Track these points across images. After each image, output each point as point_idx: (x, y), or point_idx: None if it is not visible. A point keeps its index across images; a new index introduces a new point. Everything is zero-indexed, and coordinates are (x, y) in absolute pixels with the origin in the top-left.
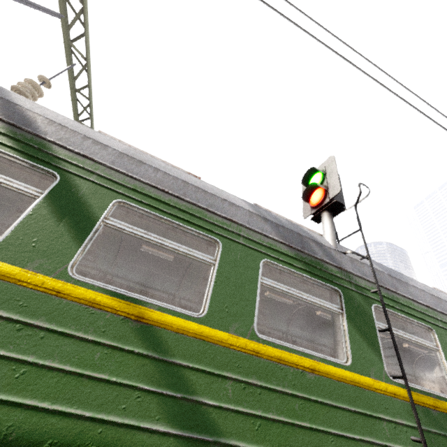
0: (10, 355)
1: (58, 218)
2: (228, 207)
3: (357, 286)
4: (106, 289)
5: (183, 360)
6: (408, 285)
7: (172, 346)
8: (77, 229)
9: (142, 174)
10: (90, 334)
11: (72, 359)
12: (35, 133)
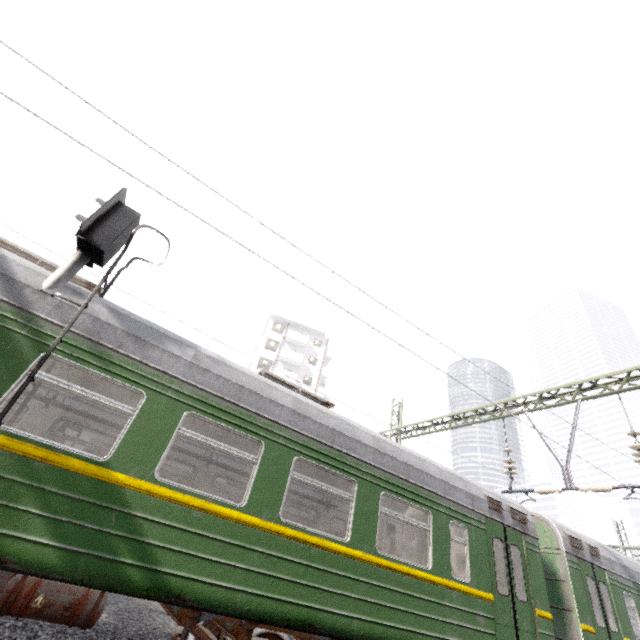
0: None
1: None
2: None
3: (38, 331)
4: None
5: None
6: (155, 347)
7: None
8: None
9: None
10: None
11: None
12: None
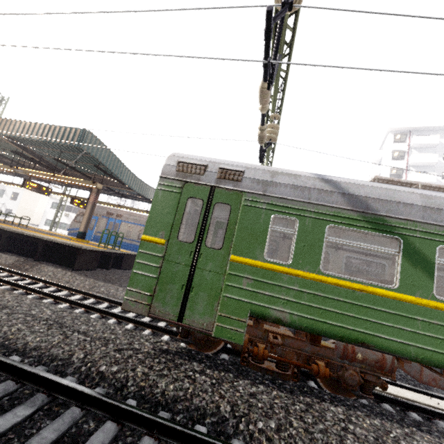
0: (432, 335)
1: (413, 266)
2: None
3: None
4: None
5: None
6: None
7: None
8: (426, 271)
9: None
10: None
11: None
12: (374, 213)
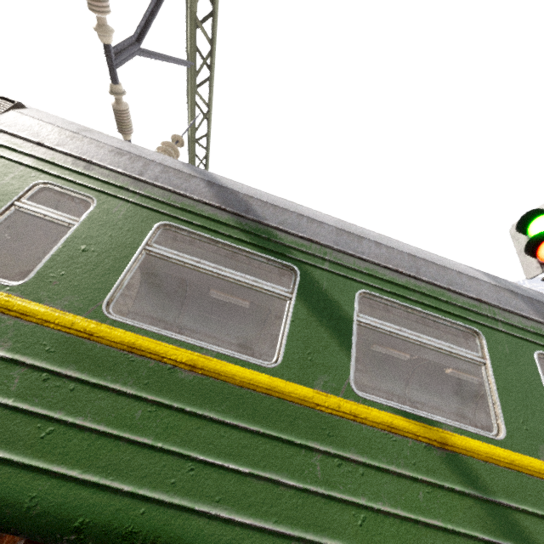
0: (345, 498)
1: (316, 322)
2: (468, 283)
3: None
4: (395, 408)
5: (506, 499)
6: None
7: (487, 480)
8: (338, 333)
9: (368, 252)
10: (402, 467)
11: (399, 500)
12: (258, 220)
